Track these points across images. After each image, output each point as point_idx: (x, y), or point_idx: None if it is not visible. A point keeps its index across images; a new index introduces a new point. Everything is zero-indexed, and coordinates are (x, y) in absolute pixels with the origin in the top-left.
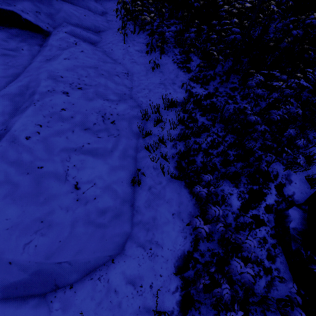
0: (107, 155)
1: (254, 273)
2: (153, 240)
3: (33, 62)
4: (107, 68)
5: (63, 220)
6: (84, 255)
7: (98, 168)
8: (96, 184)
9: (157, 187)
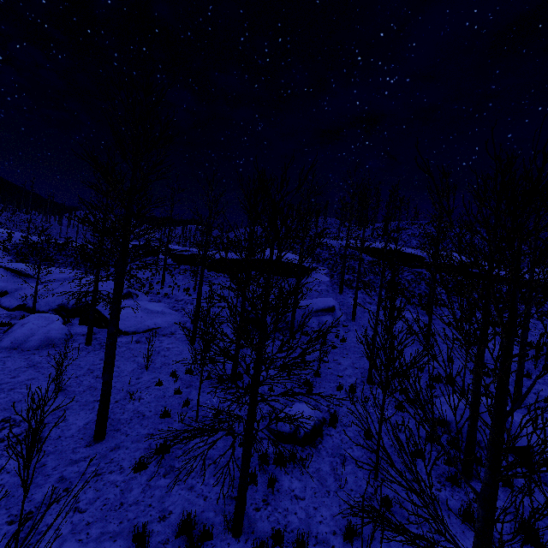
0: None
1: None
2: None
3: None
4: None
5: None
6: None
7: None
8: None
9: None
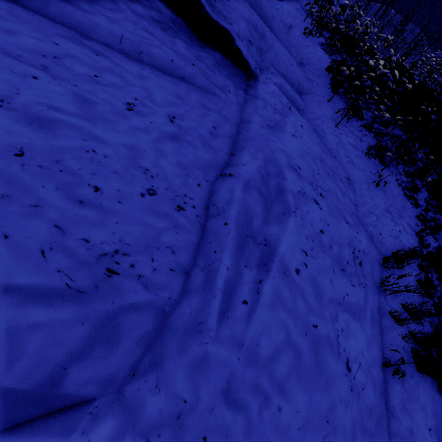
0: (362, 317)
1: None
2: None
3: (254, 124)
4: (331, 165)
5: (345, 423)
6: None
7: (359, 337)
8: (361, 364)
9: (409, 382)
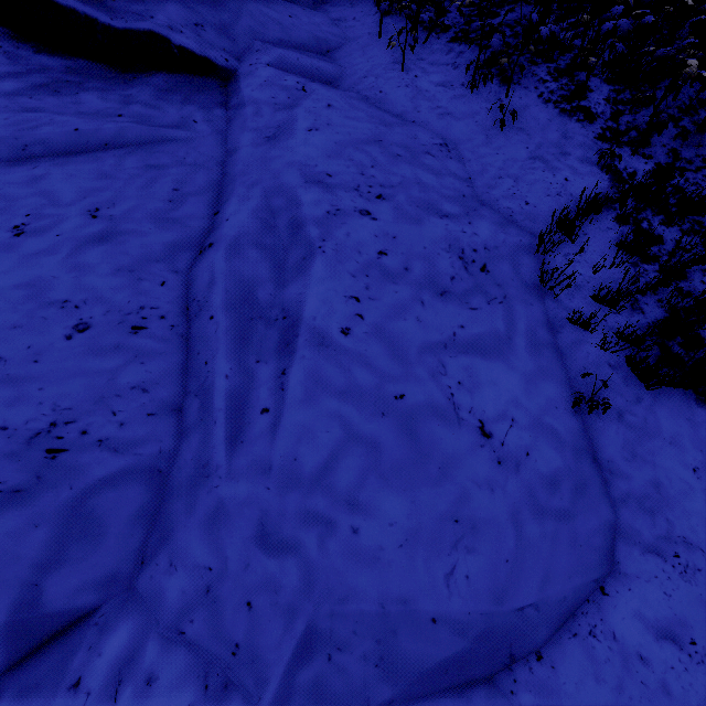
0: (506, 350)
1: None
2: (673, 535)
3: (242, 150)
4: (401, 139)
5: (494, 513)
6: (555, 584)
7: (502, 381)
8: (515, 420)
9: (635, 412)
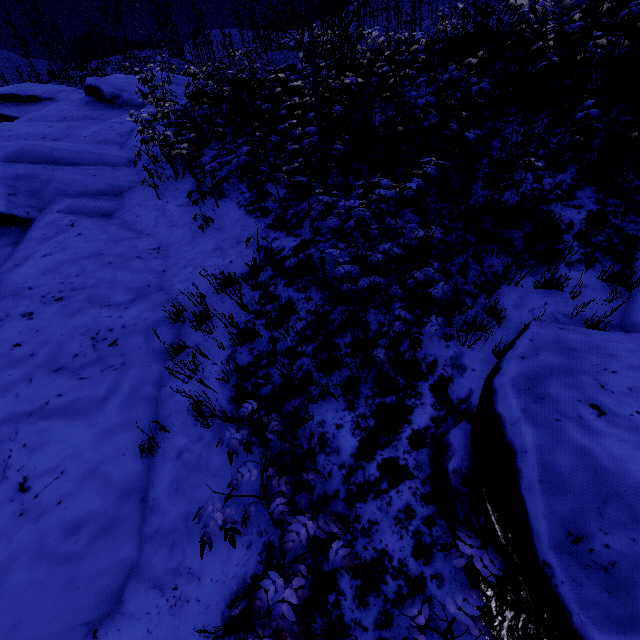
0: (95, 409)
1: (297, 600)
2: (182, 567)
3: None
4: (121, 250)
5: None
6: (25, 632)
7: (74, 438)
8: (66, 472)
9: (194, 449)
